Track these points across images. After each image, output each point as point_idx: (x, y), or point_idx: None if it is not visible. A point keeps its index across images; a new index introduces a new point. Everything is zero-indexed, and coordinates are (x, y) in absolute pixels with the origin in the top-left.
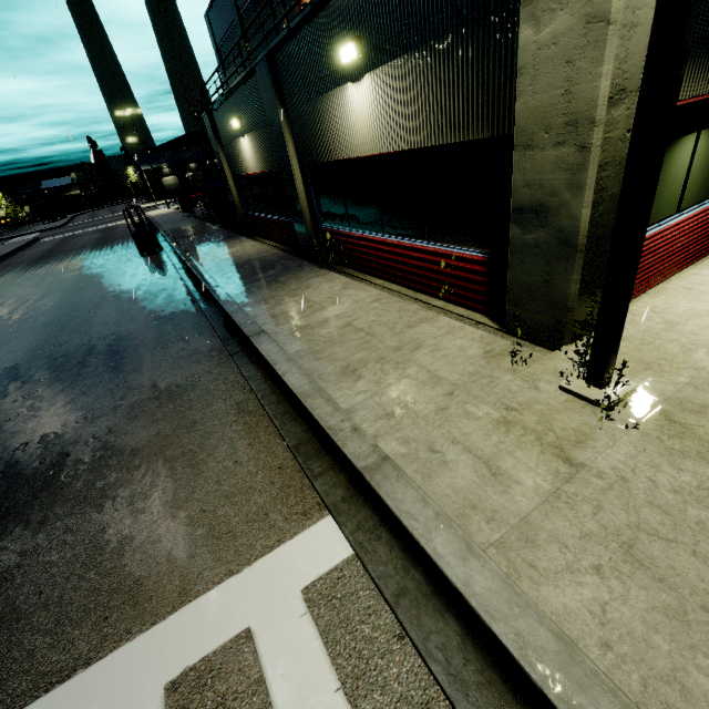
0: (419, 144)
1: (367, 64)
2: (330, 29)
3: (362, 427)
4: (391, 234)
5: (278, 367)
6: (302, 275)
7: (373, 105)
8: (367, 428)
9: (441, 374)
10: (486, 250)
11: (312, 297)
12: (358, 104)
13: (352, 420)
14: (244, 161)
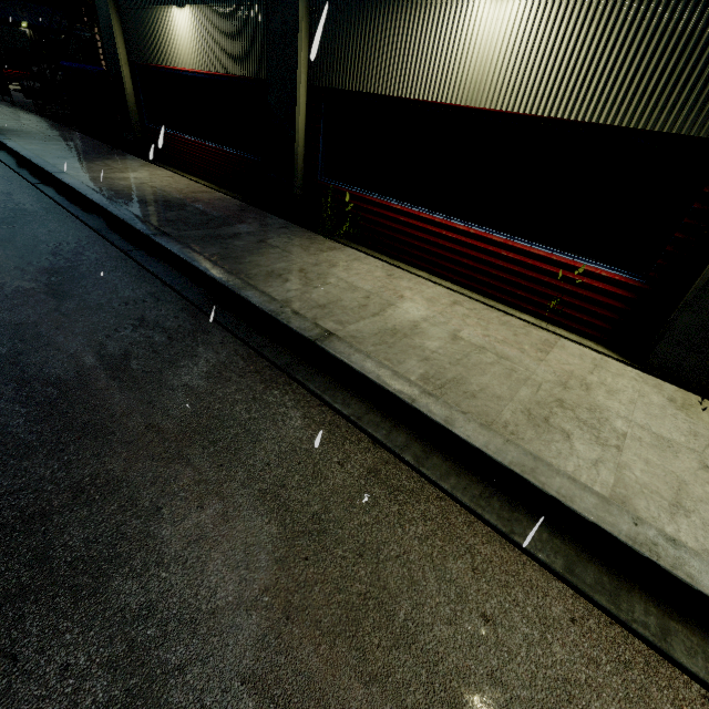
0: (587, 117)
1: None
2: None
3: (670, 533)
4: (463, 218)
5: (425, 407)
6: (305, 242)
7: (519, 39)
8: (677, 535)
9: (662, 433)
10: (634, 272)
11: (356, 282)
12: (486, 28)
13: (647, 520)
14: (169, 45)
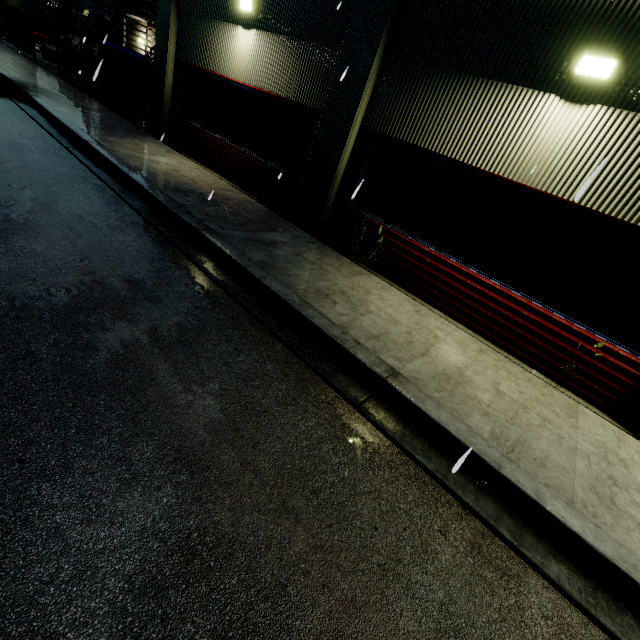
0: (634, 219)
1: (609, 95)
2: (568, 19)
3: None
4: (489, 273)
5: (513, 475)
6: (336, 262)
7: (582, 142)
8: None
9: None
10: None
11: (394, 314)
12: (552, 125)
13: None
14: (224, 56)
